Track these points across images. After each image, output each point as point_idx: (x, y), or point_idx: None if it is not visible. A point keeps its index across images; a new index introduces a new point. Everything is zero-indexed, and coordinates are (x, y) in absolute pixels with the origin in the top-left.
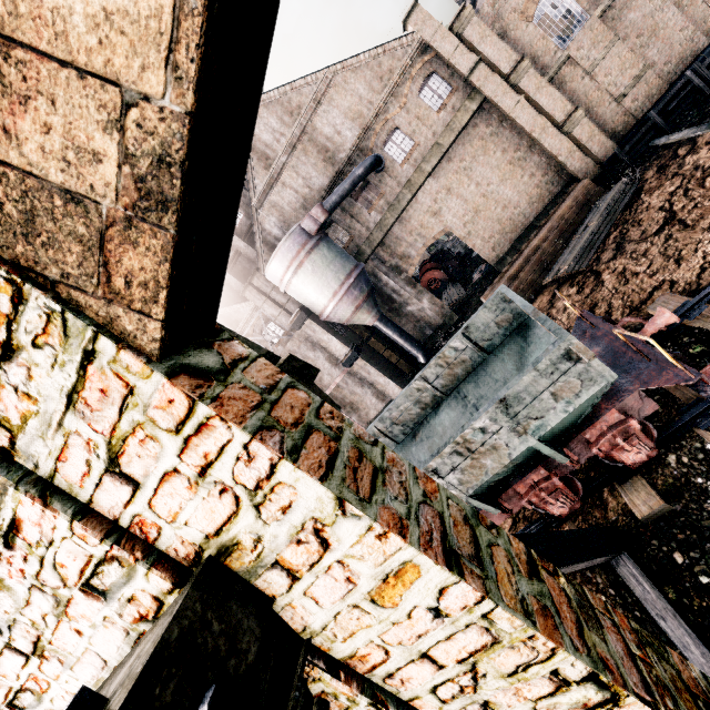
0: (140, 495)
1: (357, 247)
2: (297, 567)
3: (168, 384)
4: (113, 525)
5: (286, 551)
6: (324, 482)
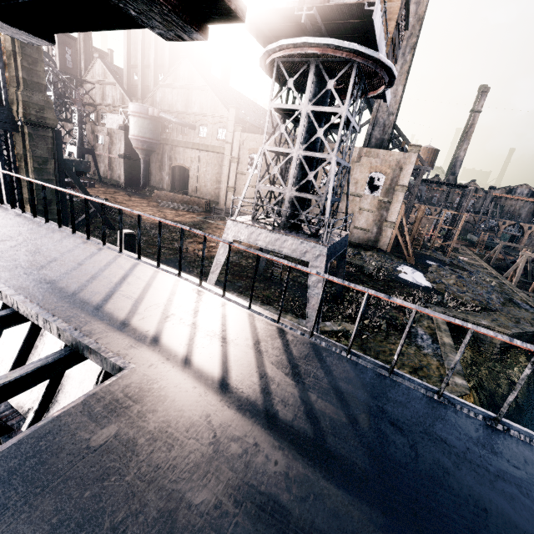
0: None
1: (170, 138)
2: None
3: None
4: None
5: None
6: None
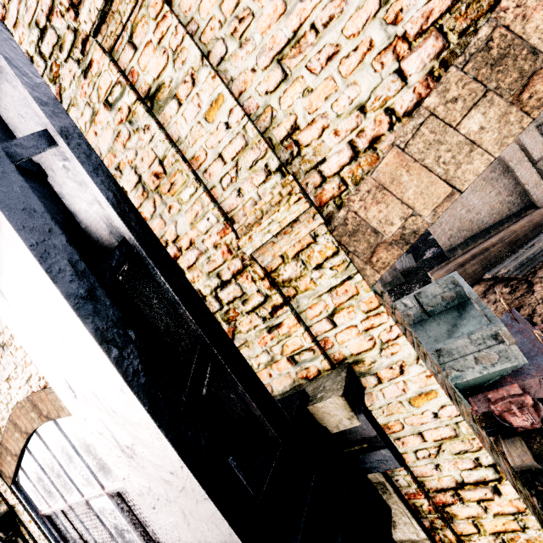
0: (334, 330)
1: None
2: (384, 378)
3: (374, 296)
4: (315, 338)
5: (383, 370)
6: (414, 348)
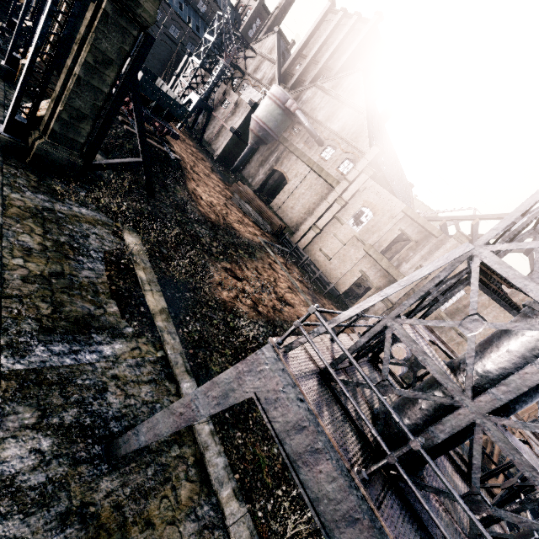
0: None
1: (290, 140)
2: None
3: None
4: None
5: None
6: None
